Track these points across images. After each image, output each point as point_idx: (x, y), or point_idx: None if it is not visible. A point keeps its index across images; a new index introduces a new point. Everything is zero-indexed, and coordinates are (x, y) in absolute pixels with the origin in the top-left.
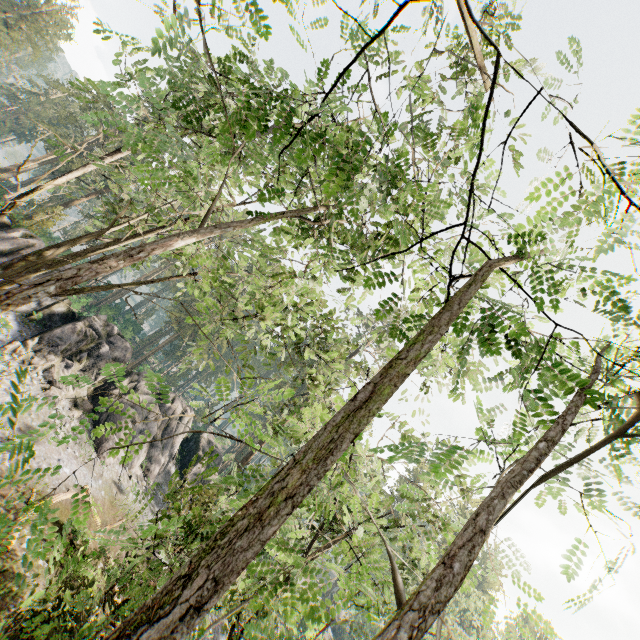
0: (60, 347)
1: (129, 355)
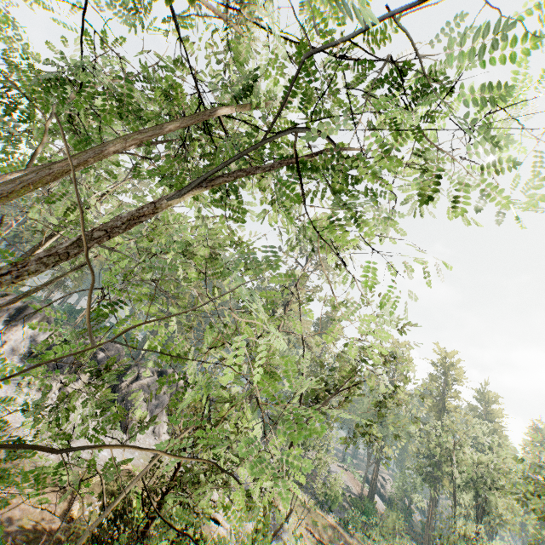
0: (64, 367)
1: (122, 353)
